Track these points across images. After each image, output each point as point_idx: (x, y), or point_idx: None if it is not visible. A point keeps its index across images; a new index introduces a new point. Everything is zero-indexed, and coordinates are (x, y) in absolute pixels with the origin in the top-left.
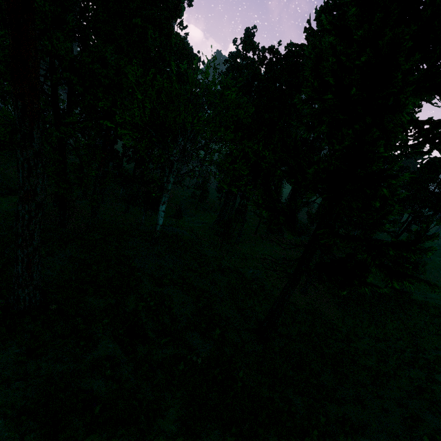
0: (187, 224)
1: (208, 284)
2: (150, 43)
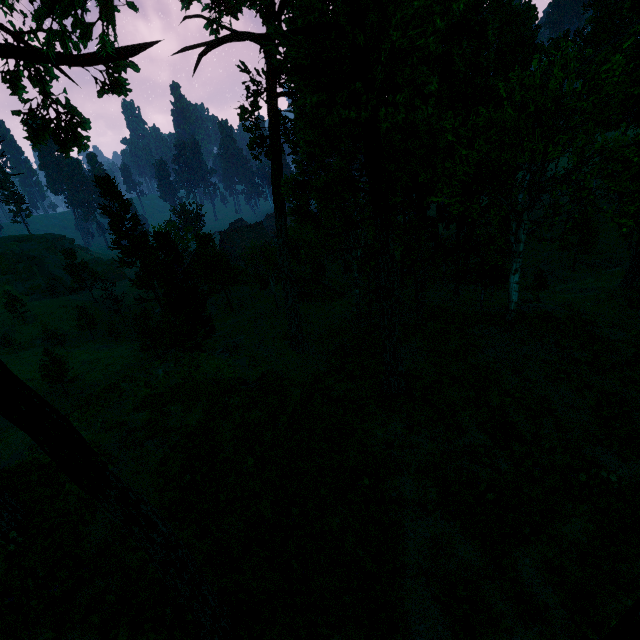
0: (559, 297)
1: (617, 384)
2: (457, 63)
